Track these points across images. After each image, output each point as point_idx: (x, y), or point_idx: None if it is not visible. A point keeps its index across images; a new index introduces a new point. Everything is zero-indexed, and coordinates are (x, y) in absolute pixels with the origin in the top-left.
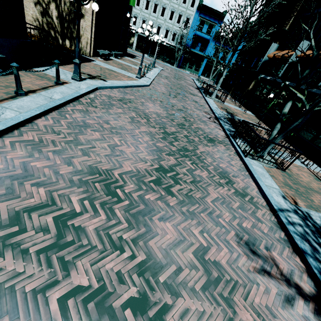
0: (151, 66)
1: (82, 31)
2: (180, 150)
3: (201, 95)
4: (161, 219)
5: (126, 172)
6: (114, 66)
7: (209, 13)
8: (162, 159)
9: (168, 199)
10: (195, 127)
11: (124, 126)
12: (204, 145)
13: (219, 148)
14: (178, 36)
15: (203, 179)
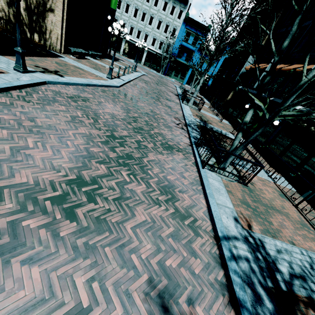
0: (131, 70)
1: (51, 26)
2: (121, 157)
3: (179, 101)
4: (28, 261)
5: (14, 185)
6: (85, 65)
7: (195, 26)
8: (88, 167)
9: (62, 225)
10: (156, 132)
11: (55, 125)
12: (157, 153)
13: (175, 157)
14: (165, 45)
15: (136, 195)
